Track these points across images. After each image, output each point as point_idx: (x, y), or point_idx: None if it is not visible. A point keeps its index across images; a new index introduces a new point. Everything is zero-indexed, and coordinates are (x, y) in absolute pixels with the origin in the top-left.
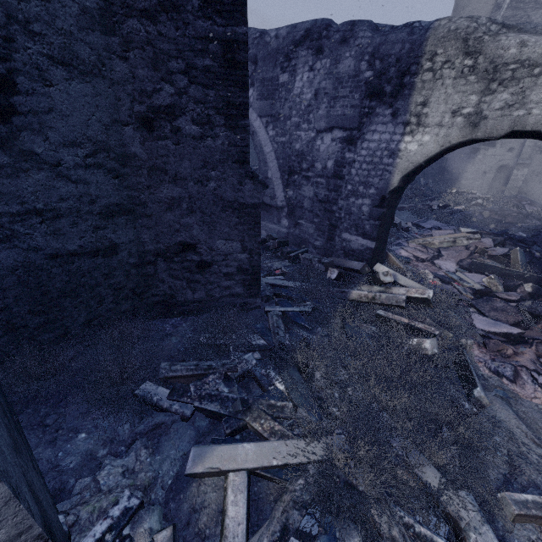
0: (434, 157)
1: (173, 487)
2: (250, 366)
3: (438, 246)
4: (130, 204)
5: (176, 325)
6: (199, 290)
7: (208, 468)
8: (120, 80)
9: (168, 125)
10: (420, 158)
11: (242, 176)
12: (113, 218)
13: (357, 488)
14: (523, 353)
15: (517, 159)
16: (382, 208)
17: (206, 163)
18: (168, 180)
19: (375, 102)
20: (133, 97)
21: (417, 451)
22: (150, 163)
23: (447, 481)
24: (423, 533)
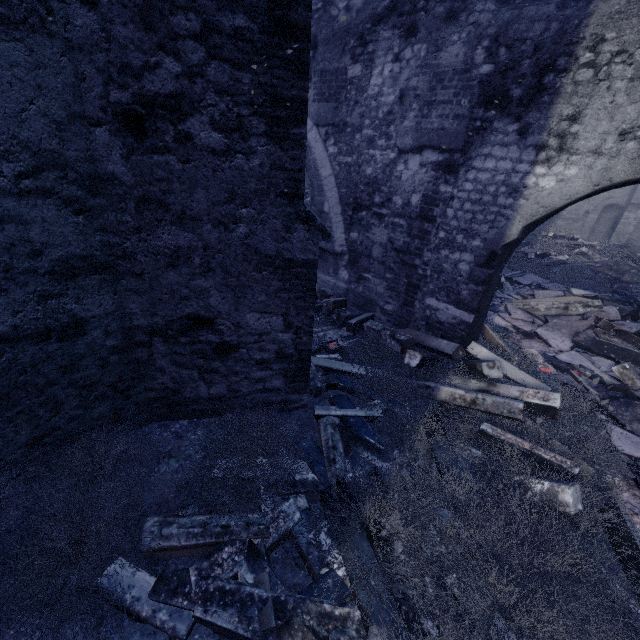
0: (578, 199)
1: None
2: (290, 524)
3: (543, 313)
4: (107, 256)
5: (181, 434)
6: (217, 383)
7: None
8: (84, 43)
9: (170, 129)
10: (558, 201)
11: (291, 218)
12: (75, 278)
13: None
14: None
15: (628, 198)
16: (489, 269)
17: (233, 195)
18: (171, 220)
19: (493, 113)
20: (108, 76)
21: None
22: (139, 190)
23: None
24: None
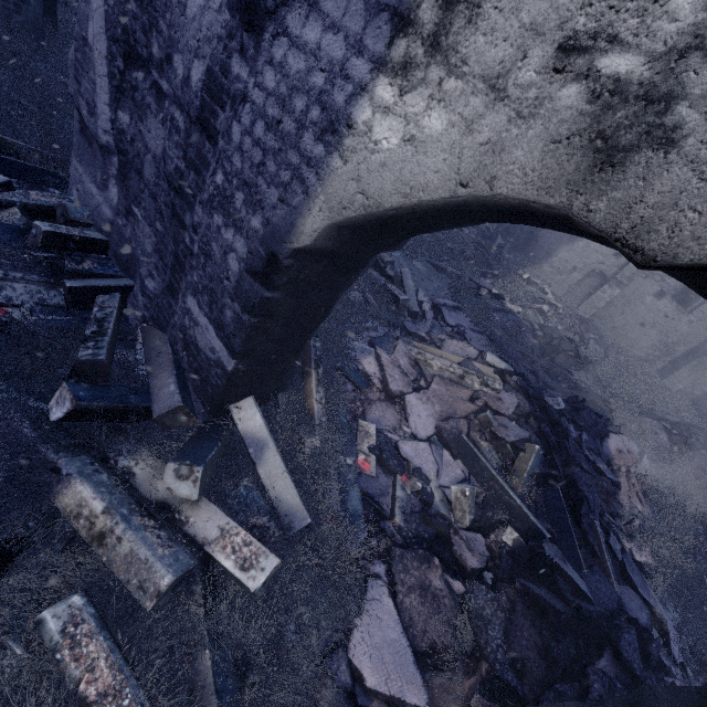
0: (437, 209)
1: None
2: None
3: (435, 373)
4: None
5: None
6: None
7: None
8: None
9: None
10: (390, 191)
11: None
12: None
13: None
14: None
15: (617, 271)
16: (267, 287)
17: None
18: None
19: None
20: None
21: None
22: None
23: None
24: None
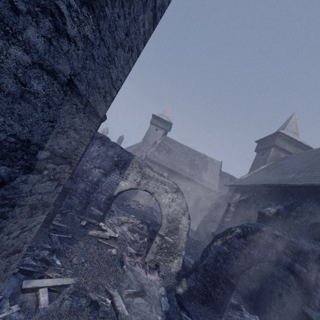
0: (128, 189)
1: (11, 297)
2: (44, 255)
3: (123, 221)
4: None
5: None
6: None
7: (32, 286)
8: None
9: None
10: (124, 189)
11: (69, 177)
12: None
13: (86, 289)
14: (139, 258)
15: None
16: (109, 201)
17: None
18: None
19: (116, 167)
20: None
21: (105, 281)
22: None
23: (112, 287)
24: (103, 298)
